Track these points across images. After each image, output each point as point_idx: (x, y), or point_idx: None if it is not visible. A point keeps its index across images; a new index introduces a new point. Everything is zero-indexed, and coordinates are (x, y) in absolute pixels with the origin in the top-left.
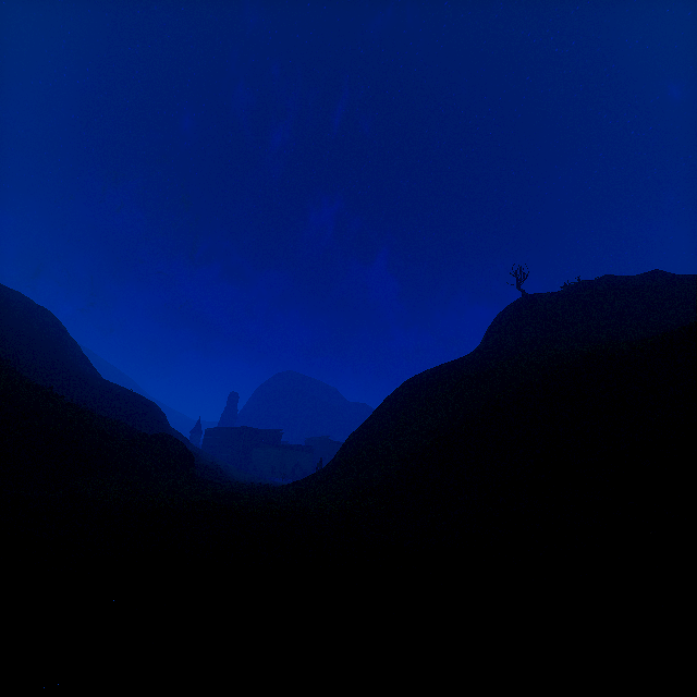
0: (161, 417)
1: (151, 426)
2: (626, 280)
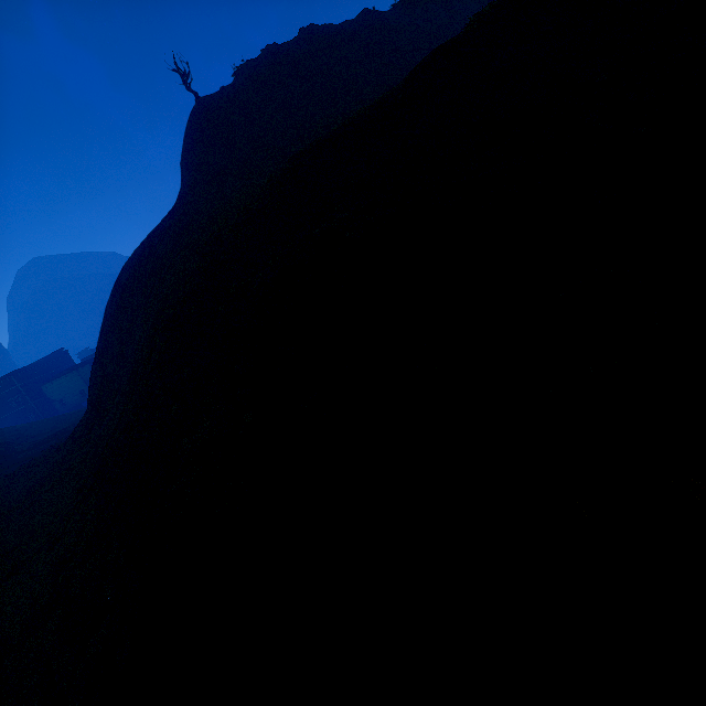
0: None
1: None
2: (285, 51)
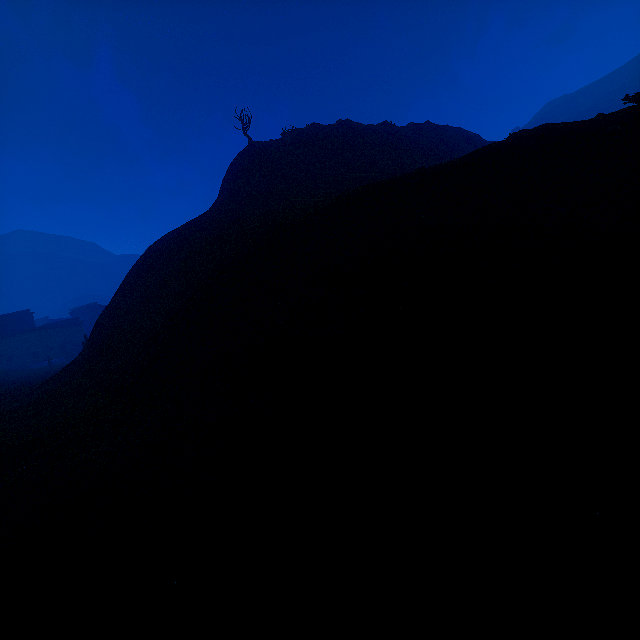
0: None
1: None
2: (327, 130)
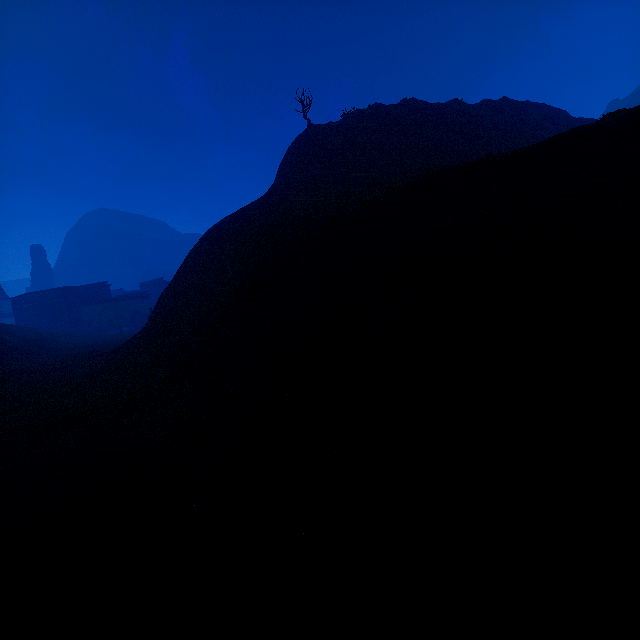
0: None
1: None
2: (389, 110)
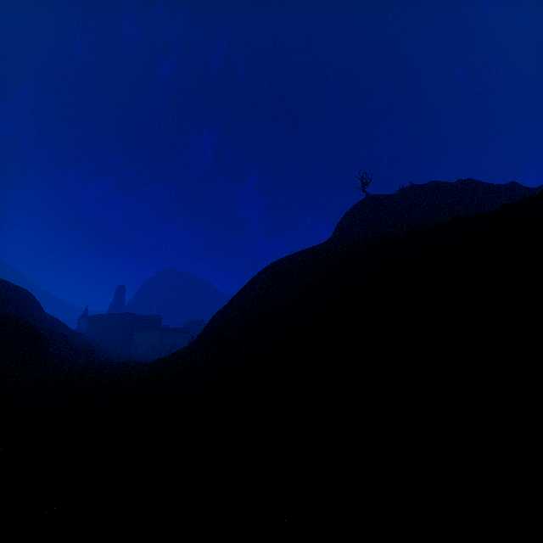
0: (30, 302)
1: (15, 310)
2: (448, 184)
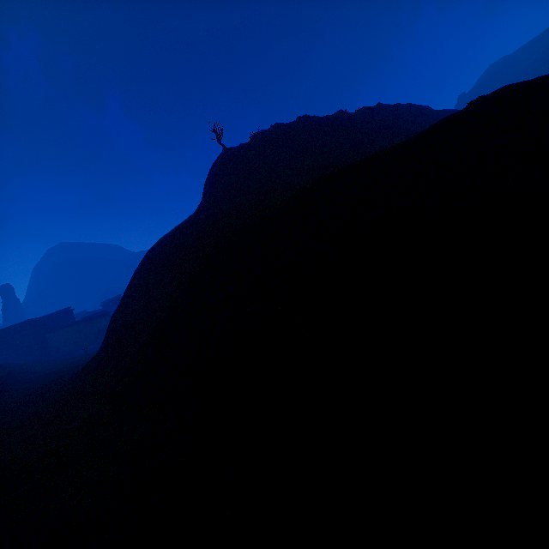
0: None
1: None
2: (288, 127)
